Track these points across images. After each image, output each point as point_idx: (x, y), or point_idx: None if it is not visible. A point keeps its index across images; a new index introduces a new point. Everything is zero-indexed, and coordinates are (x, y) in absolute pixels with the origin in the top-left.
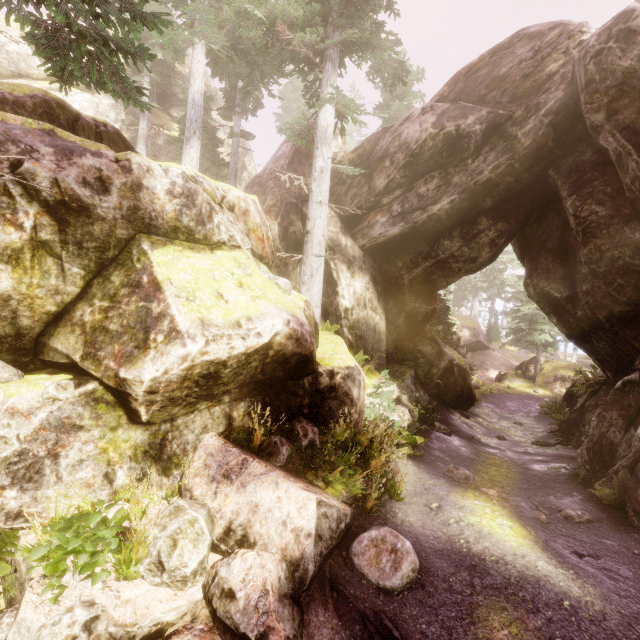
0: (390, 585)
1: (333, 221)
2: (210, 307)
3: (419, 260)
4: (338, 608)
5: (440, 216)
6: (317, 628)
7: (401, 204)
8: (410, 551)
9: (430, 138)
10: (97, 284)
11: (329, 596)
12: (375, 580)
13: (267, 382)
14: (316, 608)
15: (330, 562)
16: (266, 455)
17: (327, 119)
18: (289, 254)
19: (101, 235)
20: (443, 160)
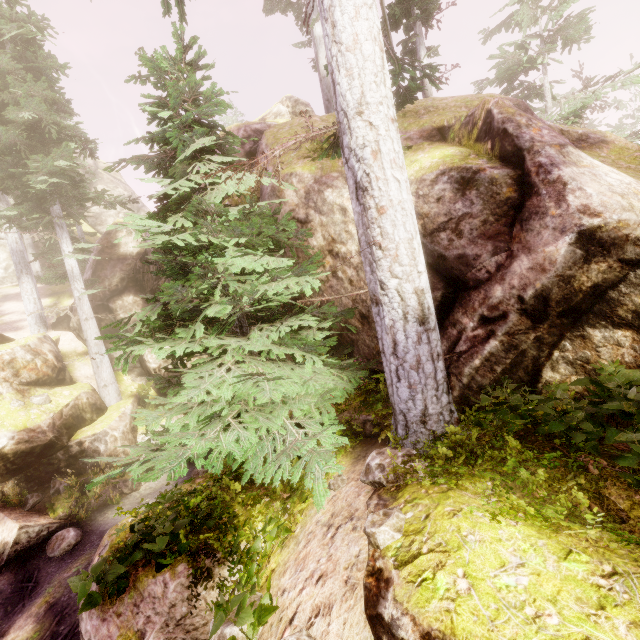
0: (53, 555)
1: (135, 305)
2: None
3: None
4: (18, 571)
5: None
6: (1, 581)
7: None
8: (70, 537)
9: None
10: None
11: (17, 567)
12: (49, 554)
13: (24, 466)
14: (7, 573)
15: (31, 552)
16: (23, 506)
17: (71, 264)
18: (77, 359)
19: None
20: None
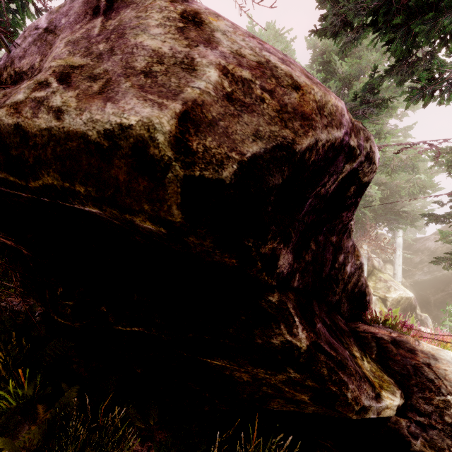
0: None
1: None
2: (398, 286)
3: (438, 291)
4: None
5: (448, 275)
6: None
7: (428, 268)
8: None
9: (439, 247)
10: (369, 278)
11: None
12: None
13: (405, 310)
14: None
15: None
16: None
17: (400, 240)
18: None
19: (368, 269)
20: (446, 255)
